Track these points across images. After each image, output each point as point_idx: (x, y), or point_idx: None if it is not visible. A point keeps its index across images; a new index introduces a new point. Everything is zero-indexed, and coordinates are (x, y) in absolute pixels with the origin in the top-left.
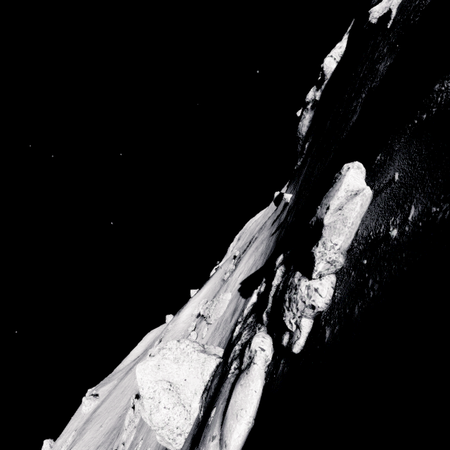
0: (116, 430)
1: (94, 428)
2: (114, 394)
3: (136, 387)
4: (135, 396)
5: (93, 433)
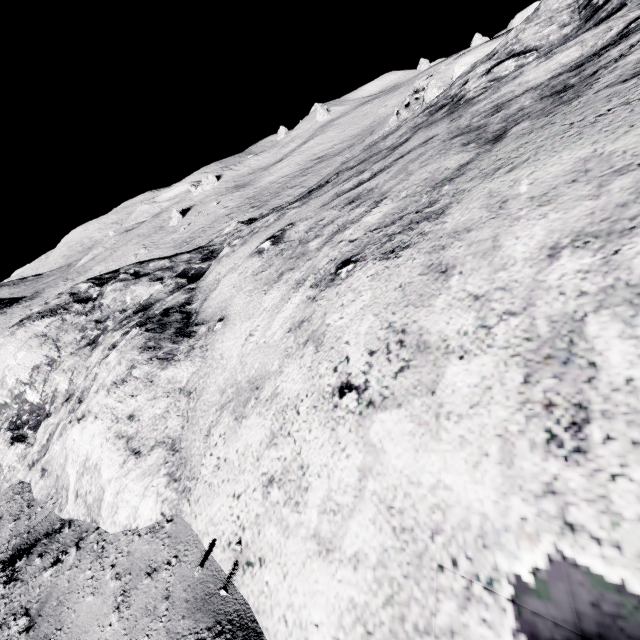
0: (361, 136)
1: (336, 131)
2: (353, 114)
3: (380, 116)
4: (393, 113)
5: (335, 134)
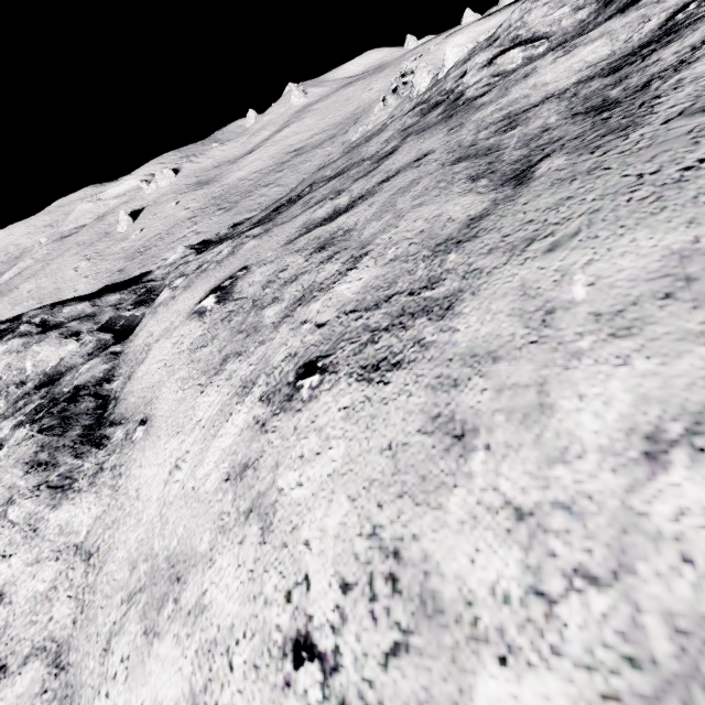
0: (344, 125)
1: (315, 118)
2: (334, 98)
3: (365, 102)
4: (379, 99)
5: (314, 121)
